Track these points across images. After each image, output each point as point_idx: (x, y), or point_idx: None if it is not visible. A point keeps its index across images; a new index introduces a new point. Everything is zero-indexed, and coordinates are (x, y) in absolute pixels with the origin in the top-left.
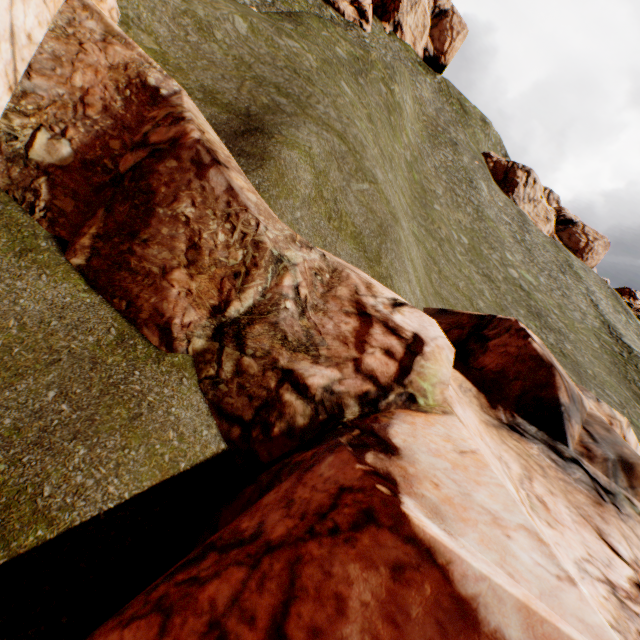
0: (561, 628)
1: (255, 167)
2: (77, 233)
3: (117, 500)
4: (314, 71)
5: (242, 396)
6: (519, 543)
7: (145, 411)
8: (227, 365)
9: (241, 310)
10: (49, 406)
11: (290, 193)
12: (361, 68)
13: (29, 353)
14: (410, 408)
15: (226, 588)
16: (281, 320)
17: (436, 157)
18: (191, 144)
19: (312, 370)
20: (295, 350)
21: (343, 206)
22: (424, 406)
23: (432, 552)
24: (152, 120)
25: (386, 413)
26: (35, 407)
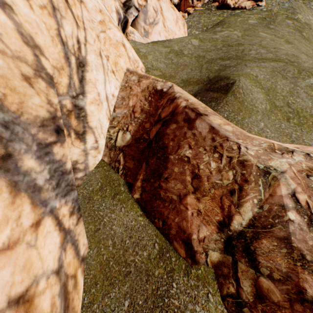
0: None
1: (221, 106)
2: (135, 179)
3: None
4: (240, 38)
5: None
6: None
7: None
8: (244, 284)
9: (242, 223)
10: None
11: (250, 112)
12: (268, 21)
13: (116, 265)
14: None
15: None
16: (289, 235)
17: None
18: (181, 110)
19: None
20: None
21: (296, 104)
22: None
23: None
24: (161, 106)
25: None
26: None
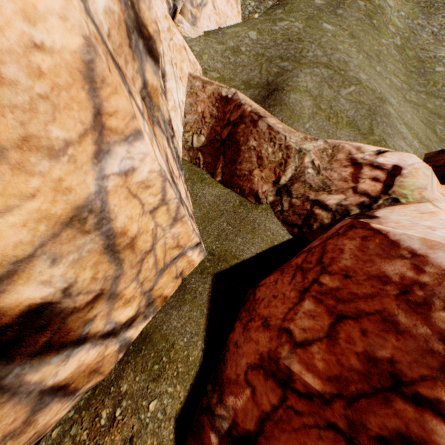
0: (440, 241)
1: (278, 110)
2: (215, 169)
3: (255, 253)
4: (301, 31)
5: (295, 215)
6: (440, 231)
7: (256, 226)
8: (285, 204)
9: (286, 180)
10: (225, 228)
11: (300, 115)
12: (338, 1)
13: (214, 213)
14: (394, 205)
15: (300, 259)
16: (306, 179)
17: (433, 24)
18: (248, 114)
19: (328, 197)
20: (317, 191)
21: (337, 108)
22: (405, 203)
23: (379, 231)
24: (228, 111)
25: (376, 209)
26: (221, 229)
